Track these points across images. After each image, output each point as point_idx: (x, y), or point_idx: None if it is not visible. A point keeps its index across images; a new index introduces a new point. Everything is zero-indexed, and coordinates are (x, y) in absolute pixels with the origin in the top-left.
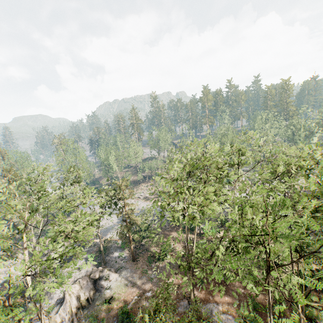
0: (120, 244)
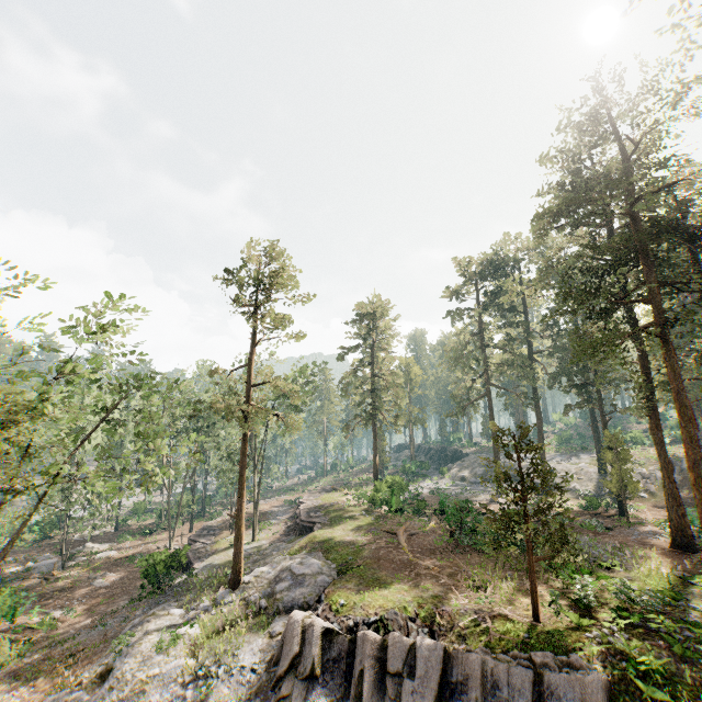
0: None
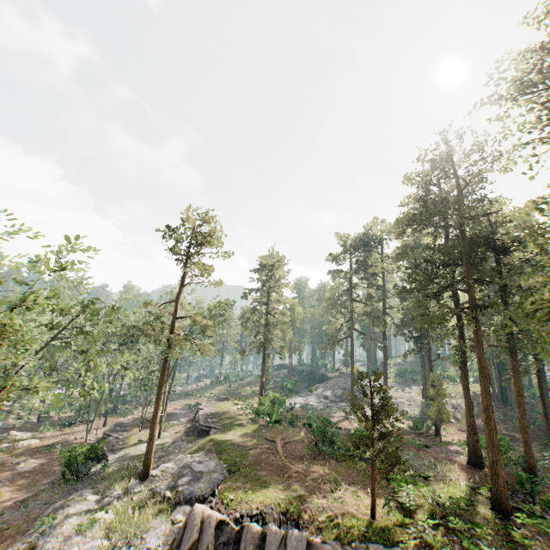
0: None
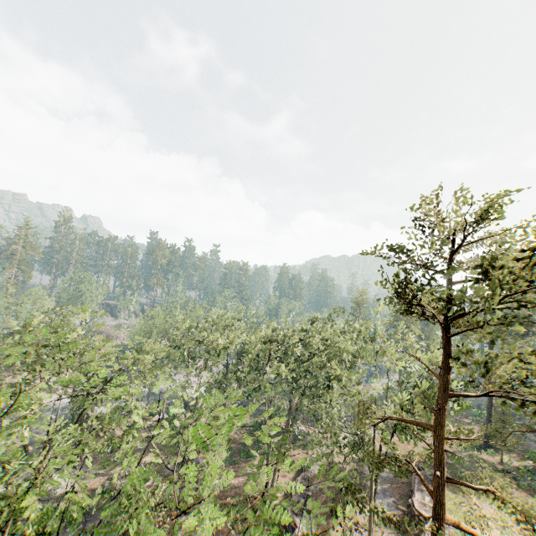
0: (32, 450)
